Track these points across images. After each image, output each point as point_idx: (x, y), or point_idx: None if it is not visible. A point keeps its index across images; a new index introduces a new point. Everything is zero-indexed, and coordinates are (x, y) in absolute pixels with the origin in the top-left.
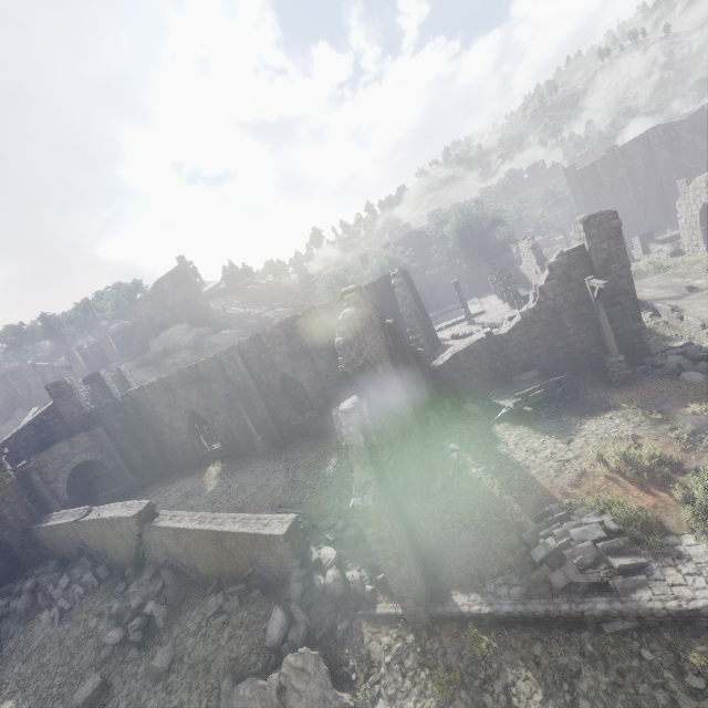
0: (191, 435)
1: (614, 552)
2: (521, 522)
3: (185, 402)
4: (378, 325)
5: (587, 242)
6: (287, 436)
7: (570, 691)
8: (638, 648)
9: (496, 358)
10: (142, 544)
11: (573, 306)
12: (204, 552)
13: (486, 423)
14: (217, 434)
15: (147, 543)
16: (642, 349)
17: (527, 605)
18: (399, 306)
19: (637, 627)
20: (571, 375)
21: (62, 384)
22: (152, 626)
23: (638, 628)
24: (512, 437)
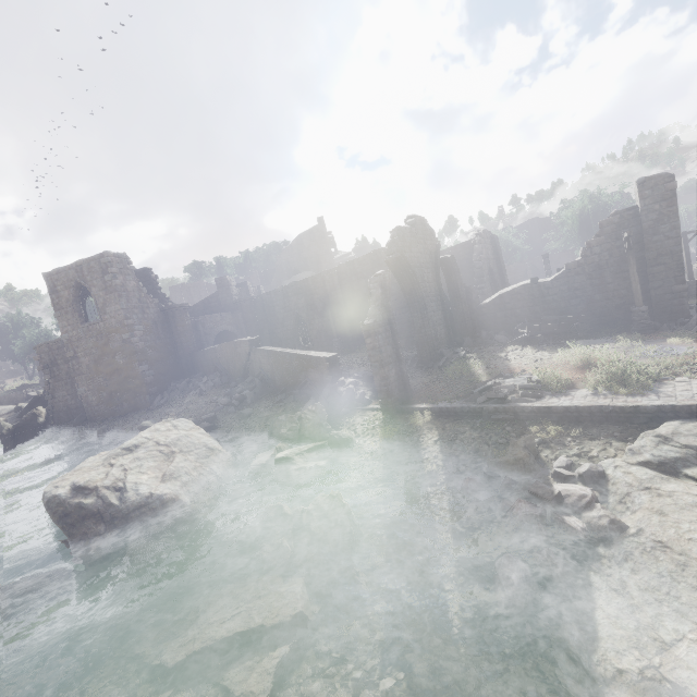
0: (294, 332)
1: (526, 391)
2: (481, 381)
3: (295, 306)
4: (431, 250)
5: (640, 203)
6: (357, 345)
7: (453, 438)
8: (506, 426)
9: (536, 303)
10: (249, 361)
11: (617, 263)
12: (281, 369)
13: (505, 346)
14: (310, 334)
15: (252, 361)
16: (681, 311)
17: (453, 405)
18: (473, 259)
19: (513, 420)
20: (590, 317)
21: (224, 279)
22: (244, 403)
23: (513, 420)
24: (516, 351)
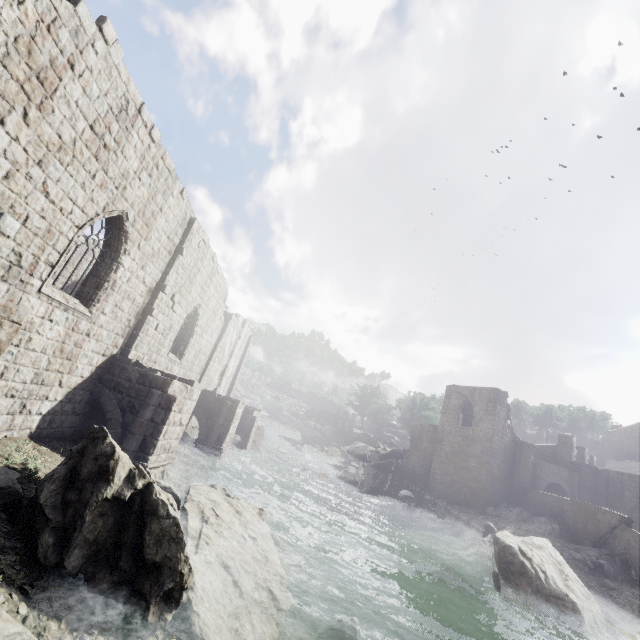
0: None
1: None
2: None
3: None
4: None
5: None
6: None
7: None
8: None
9: None
10: (610, 533)
11: None
12: None
13: None
14: None
15: (614, 535)
16: None
17: None
18: None
19: None
20: None
21: (569, 438)
22: (598, 570)
23: None
24: None
